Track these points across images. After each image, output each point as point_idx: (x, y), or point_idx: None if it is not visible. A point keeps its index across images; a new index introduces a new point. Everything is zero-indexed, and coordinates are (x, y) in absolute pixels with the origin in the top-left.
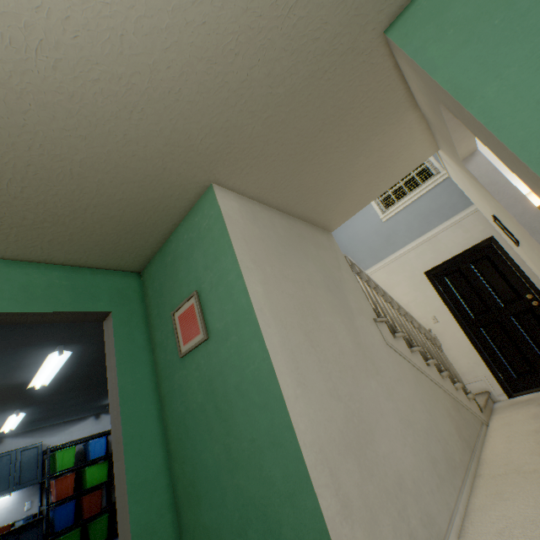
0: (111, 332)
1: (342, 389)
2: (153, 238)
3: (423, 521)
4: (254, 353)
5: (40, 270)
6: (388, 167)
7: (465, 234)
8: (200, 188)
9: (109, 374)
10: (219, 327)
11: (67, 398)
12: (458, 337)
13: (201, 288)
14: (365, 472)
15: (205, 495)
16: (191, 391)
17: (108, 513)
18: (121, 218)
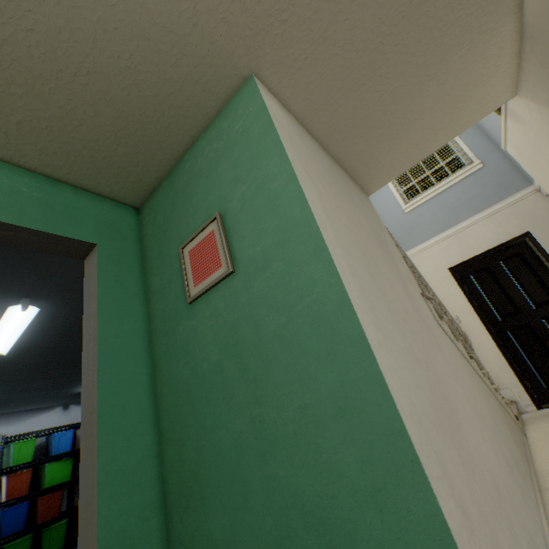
0: (94, 269)
1: (417, 353)
2: (161, 154)
3: (529, 544)
4: (312, 280)
5: (1, 170)
6: (456, 108)
7: (497, 228)
8: (235, 79)
9: (85, 323)
10: (253, 254)
11: (31, 379)
12: (483, 340)
13: (226, 209)
14: (467, 467)
15: (214, 492)
16: (202, 347)
17: (67, 518)
18: (123, 105)
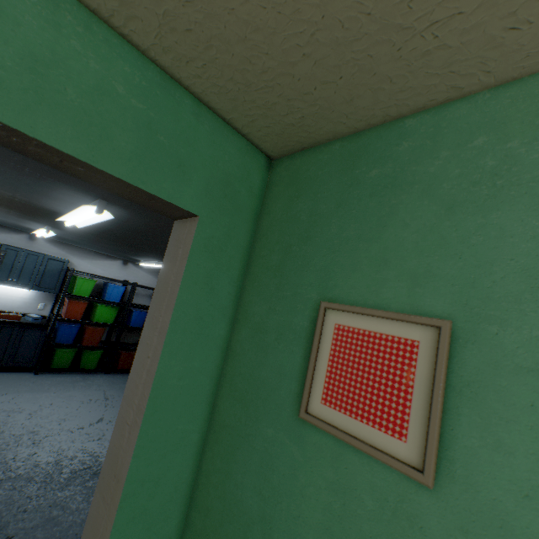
0: (182, 255)
1: None
2: (369, 98)
3: None
4: None
5: (89, 35)
6: None
7: None
8: None
9: (147, 327)
10: (514, 517)
11: (101, 241)
12: None
13: (474, 328)
14: None
15: None
16: (294, 511)
17: (103, 350)
18: None
